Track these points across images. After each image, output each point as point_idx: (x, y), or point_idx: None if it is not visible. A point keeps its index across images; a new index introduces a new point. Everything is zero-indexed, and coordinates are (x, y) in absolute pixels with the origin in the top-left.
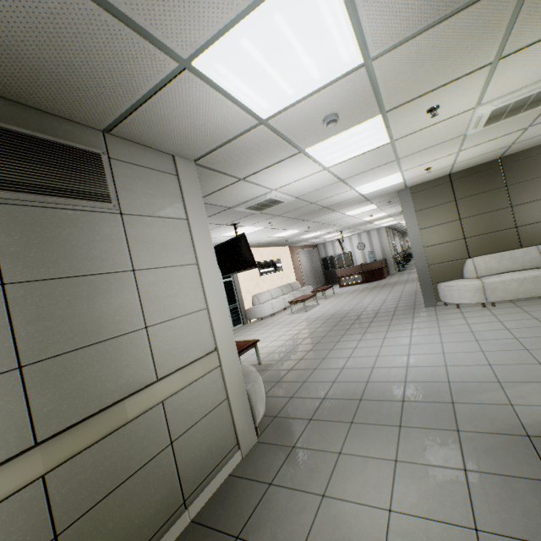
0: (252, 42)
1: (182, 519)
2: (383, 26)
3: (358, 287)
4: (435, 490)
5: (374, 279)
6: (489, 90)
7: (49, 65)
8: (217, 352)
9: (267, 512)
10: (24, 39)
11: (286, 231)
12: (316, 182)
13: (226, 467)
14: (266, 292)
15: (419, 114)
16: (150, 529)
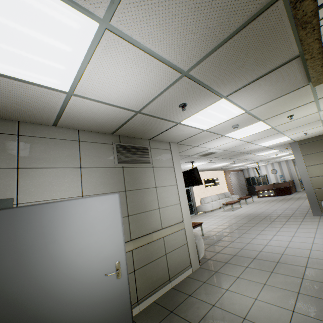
0: (200, 116)
1: (168, 285)
2: (249, 104)
3: (271, 199)
4: (280, 296)
5: (283, 194)
6: (322, 106)
7: (141, 129)
8: (183, 222)
9: (202, 290)
10: (138, 126)
11: (221, 163)
12: (234, 144)
13: (185, 273)
14: (208, 197)
15: (283, 118)
16: (158, 283)
